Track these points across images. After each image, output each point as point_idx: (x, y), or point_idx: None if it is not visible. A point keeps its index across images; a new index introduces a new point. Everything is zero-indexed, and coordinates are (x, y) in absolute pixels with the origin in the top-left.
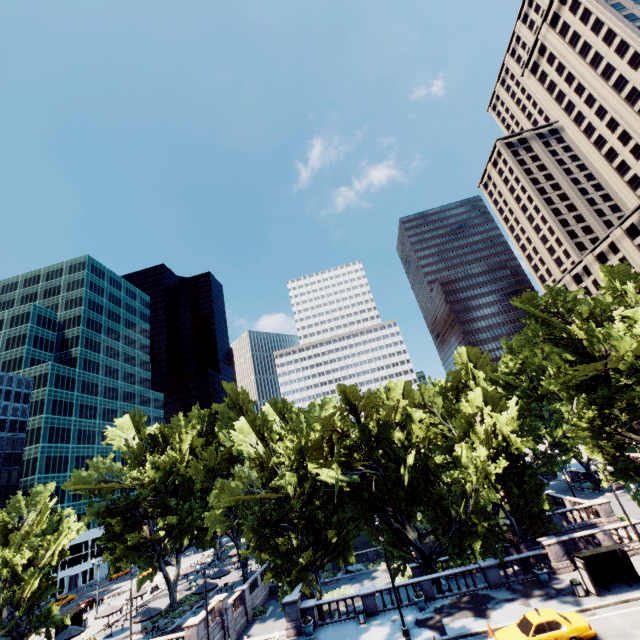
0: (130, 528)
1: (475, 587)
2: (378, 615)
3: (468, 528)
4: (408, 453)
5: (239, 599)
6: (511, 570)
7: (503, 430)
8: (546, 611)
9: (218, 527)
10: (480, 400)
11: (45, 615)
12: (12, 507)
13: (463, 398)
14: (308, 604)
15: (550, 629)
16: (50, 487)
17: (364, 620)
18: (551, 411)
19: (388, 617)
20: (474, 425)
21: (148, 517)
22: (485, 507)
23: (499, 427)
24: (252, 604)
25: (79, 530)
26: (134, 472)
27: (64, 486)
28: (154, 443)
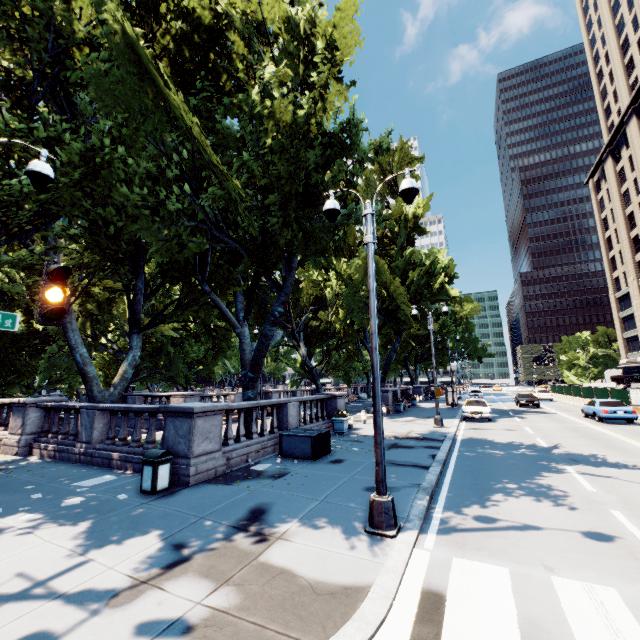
0: None
1: None
2: None
3: None
4: None
5: None
6: None
7: None
8: None
9: None
10: None
11: None
12: None
13: None
14: None
15: None
16: None
17: None
18: None
19: None
20: None
21: None
22: None
23: None
24: None
25: None
26: None
27: None
28: None
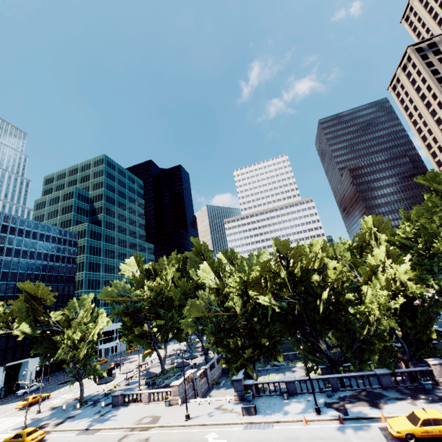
0: (137, 324)
1: (370, 387)
2: (297, 395)
3: (368, 346)
4: (323, 290)
5: (203, 373)
6: (398, 378)
7: (401, 278)
8: (432, 411)
9: (189, 329)
10: (383, 255)
11: (92, 368)
12: (71, 306)
13: (365, 254)
14: (248, 382)
15: (435, 424)
16: (91, 297)
17: (287, 397)
18: (440, 267)
19: (304, 398)
20: (377, 273)
21: (147, 319)
22: (383, 333)
23: (398, 276)
24: (211, 377)
25: (108, 323)
26: (138, 291)
27: (98, 296)
28: (149, 274)
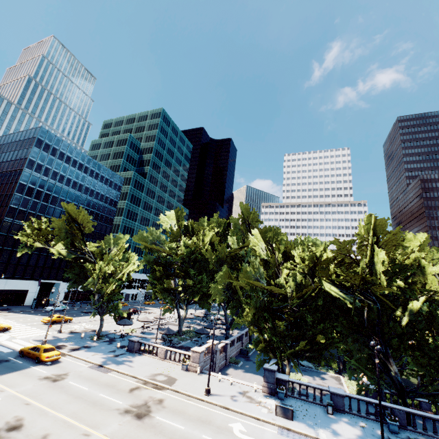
0: (166, 277)
1: None
2: (344, 414)
3: None
4: (413, 299)
5: (223, 348)
6: None
7: None
8: None
9: (218, 298)
10: None
11: (115, 307)
12: (106, 241)
13: None
14: (282, 377)
15: None
16: (126, 237)
17: (332, 412)
18: None
19: (355, 421)
20: None
21: (176, 275)
22: None
23: None
24: (229, 354)
25: (139, 266)
26: (172, 245)
27: (134, 238)
28: (186, 231)
